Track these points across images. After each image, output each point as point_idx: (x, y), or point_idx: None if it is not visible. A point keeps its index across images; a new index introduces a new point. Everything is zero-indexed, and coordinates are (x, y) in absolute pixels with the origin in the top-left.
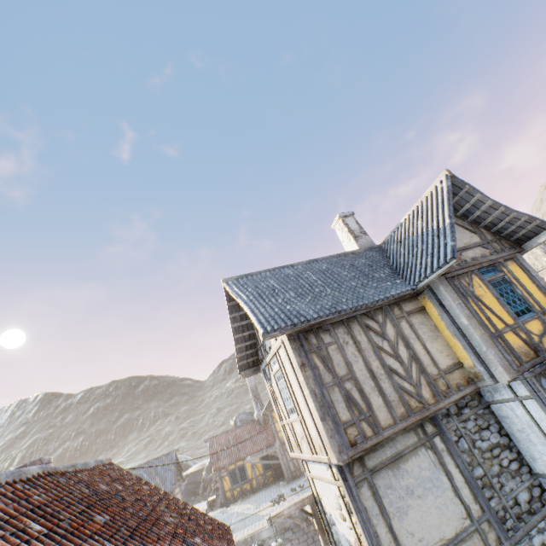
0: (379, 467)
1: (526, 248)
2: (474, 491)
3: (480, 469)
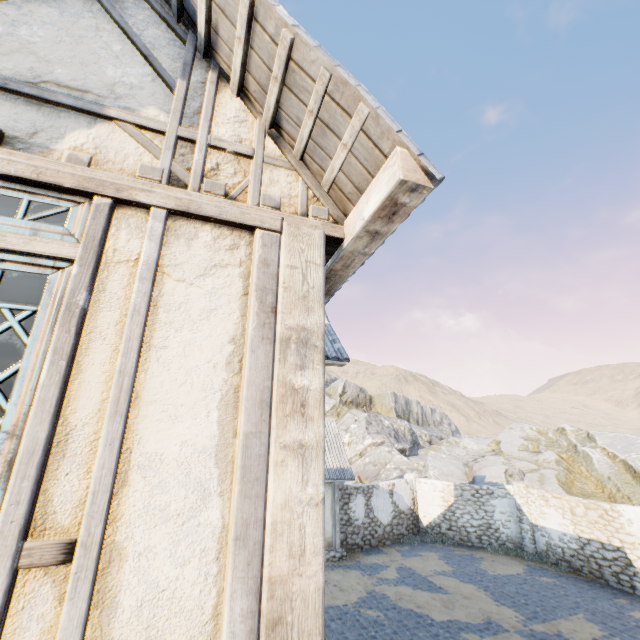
0: None
1: None
2: None
3: None
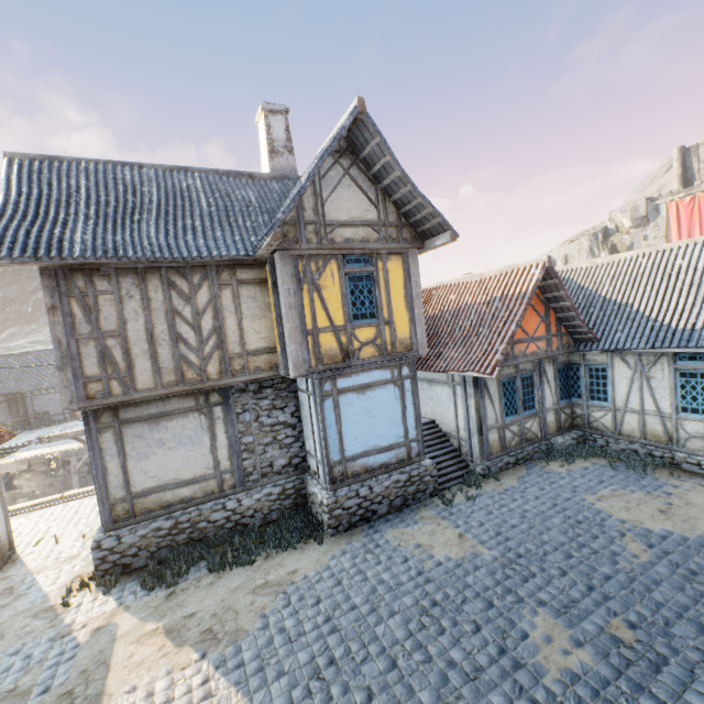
0: (134, 420)
1: (427, 247)
2: (232, 452)
3: (251, 438)
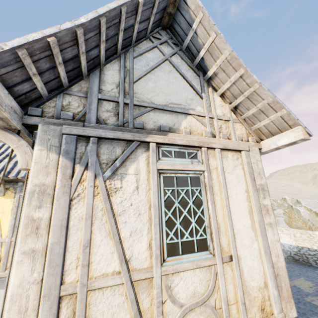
0: None
1: None
2: None
3: None
